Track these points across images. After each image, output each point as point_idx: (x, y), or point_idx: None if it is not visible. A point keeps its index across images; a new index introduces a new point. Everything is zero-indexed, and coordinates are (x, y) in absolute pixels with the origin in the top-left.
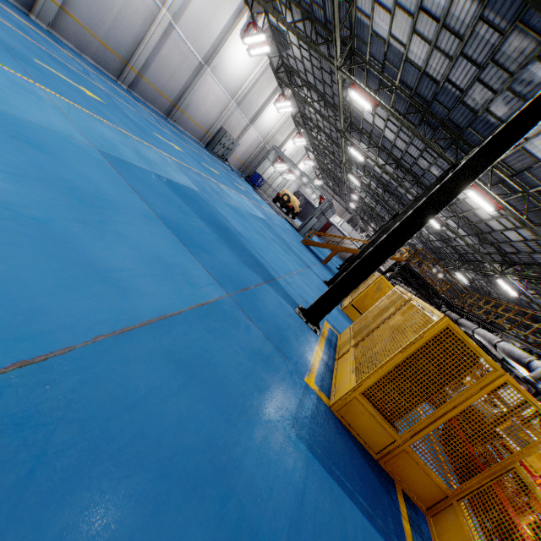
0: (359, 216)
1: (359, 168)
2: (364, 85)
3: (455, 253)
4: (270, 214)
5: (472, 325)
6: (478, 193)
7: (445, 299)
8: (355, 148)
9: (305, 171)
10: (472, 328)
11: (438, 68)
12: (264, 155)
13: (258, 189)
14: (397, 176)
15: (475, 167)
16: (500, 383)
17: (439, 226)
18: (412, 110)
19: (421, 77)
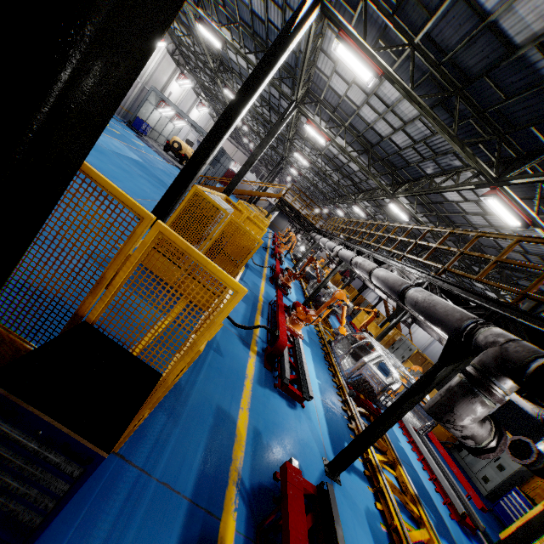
0: (263, 166)
1: (247, 113)
2: (211, 21)
3: (333, 191)
4: (154, 159)
5: (320, 237)
6: (311, 128)
7: (314, 225)
8: (229, 89)
9: (201, 118)
10: (319, 239)
11: (259, 8)
12: (143, 98)
13: (143, 136)
14: (270, 118)
15: (247, 92)
16: (228, 221)
17: (308, 164)
18: (259, 50)
19: (252, 16)
